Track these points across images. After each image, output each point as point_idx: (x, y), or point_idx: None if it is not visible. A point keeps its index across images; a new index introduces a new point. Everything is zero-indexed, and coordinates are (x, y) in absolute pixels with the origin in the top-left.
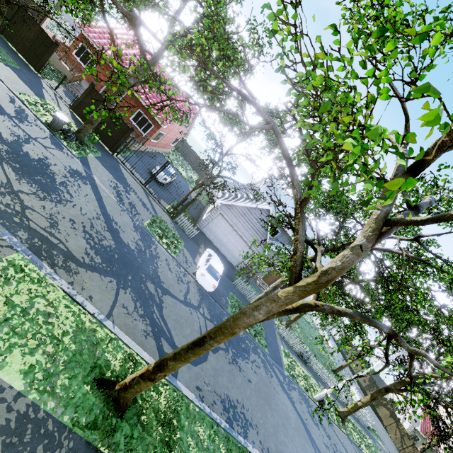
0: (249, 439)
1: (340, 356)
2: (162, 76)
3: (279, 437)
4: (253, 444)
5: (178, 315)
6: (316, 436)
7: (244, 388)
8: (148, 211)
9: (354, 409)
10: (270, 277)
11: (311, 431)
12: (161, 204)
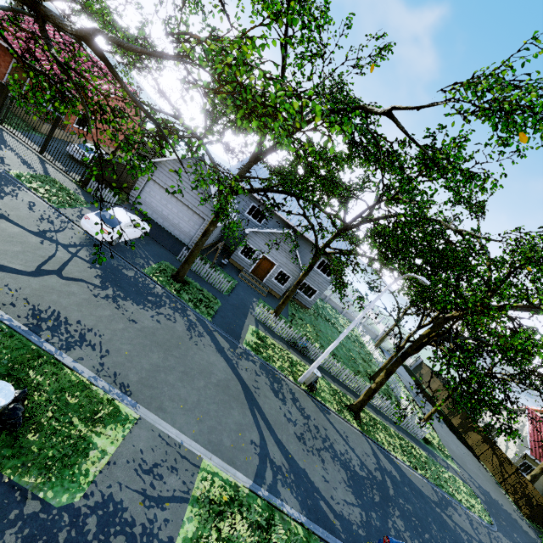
0: (73, 353)
1: (406, 378)
2: (82, 57)
3: (162, 377)
4: (79, 360)
5: (6, 234)
6: (269, 406)
7: (112, 321)
8: (30, 169)
9: (367, 395)
10: (260, 269)
11: (261, 399)
12: (65, 173)
